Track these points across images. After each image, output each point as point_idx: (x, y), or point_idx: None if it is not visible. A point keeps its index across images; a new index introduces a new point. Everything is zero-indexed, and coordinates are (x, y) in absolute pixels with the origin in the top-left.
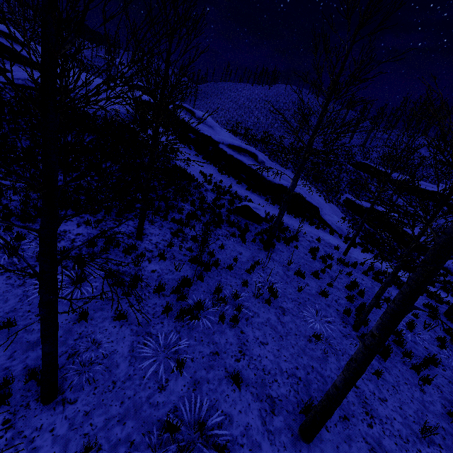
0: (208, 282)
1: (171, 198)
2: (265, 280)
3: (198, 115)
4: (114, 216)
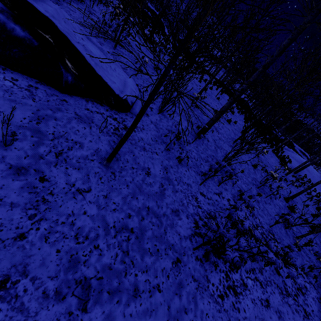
0: None
1: None
2: None
3: None
4: None
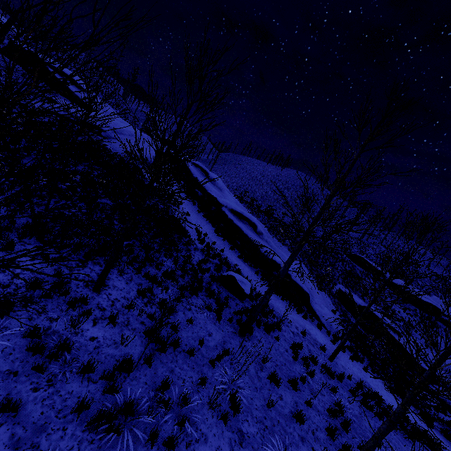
0: (156, 369)
1: (155, 249)
2: (229, 380)
3: (211, 176)
4: (81, 256)
